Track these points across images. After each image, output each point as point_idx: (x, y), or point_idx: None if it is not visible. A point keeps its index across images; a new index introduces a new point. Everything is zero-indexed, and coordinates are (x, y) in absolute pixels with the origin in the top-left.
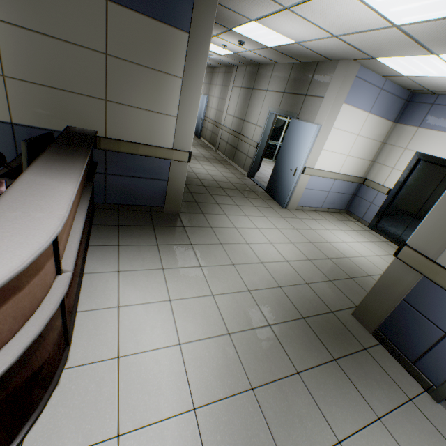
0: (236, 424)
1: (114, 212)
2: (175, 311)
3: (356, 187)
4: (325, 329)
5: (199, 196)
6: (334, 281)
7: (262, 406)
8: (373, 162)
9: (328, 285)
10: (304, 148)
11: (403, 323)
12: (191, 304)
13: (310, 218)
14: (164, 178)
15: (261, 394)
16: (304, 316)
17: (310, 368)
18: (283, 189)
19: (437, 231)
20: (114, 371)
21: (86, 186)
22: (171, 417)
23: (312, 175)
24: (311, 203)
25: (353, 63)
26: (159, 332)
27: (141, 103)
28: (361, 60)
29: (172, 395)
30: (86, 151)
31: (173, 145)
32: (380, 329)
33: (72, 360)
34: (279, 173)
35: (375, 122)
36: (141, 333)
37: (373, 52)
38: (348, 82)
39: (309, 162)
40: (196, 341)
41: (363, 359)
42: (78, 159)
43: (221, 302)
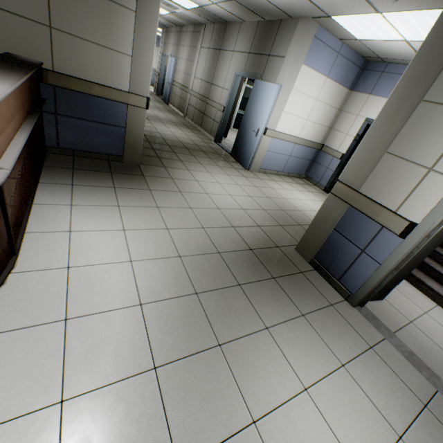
0: (179, 315)
1: (69, 158)
2: (129, 238)
3: (315, 153)
4: (269, 258)
5: (162, 152)
6: (284, 226)
7: (204, 305)
8: (331, 128)
9: (278, 228)
10: (265, 109)
11: (333, 249)
12: (146, 234)
13: (271, 179)
14: (121, 124)
15: (204, 297)
16: (252, 248)
17: (251, 282)
18: (246, 151)
19: (361, 165)
20: (64, 276)
21: (31, 114)
22: (118, 309)
23: (274, 138)
24: (273, 166)
25: (312, 22)
26: (111, 252)
27: (91, 35)
28: (319, 19)
29: (120, 295)
30: (27, 71)
31: (130, 89)
32: (316, 257)
33: (19, 267)
34: (243, 136)
35: (333, 88)
36: (92, 252)
37: (328, 8)
38: (307, 42)
39: (271, 123)
40: (147, 260)
41: (298, 278)
42: (16, 73)
43: (175, 234)
